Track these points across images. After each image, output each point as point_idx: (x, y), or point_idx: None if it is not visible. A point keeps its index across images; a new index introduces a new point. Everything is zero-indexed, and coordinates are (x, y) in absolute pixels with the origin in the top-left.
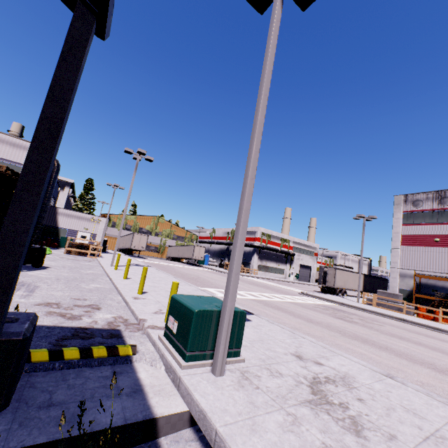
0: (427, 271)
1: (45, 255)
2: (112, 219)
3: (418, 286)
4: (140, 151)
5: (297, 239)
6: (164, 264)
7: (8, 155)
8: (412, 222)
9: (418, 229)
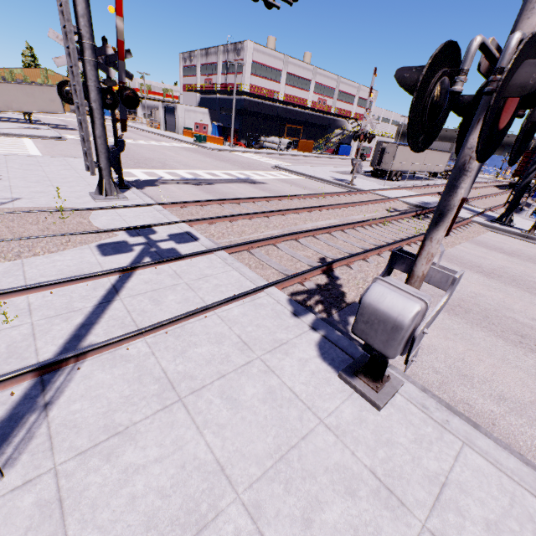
0: None
1: None
2: None
3: None
4: None
5: None
6: None
7: None
8: (185, 75)
9: (186, 80)
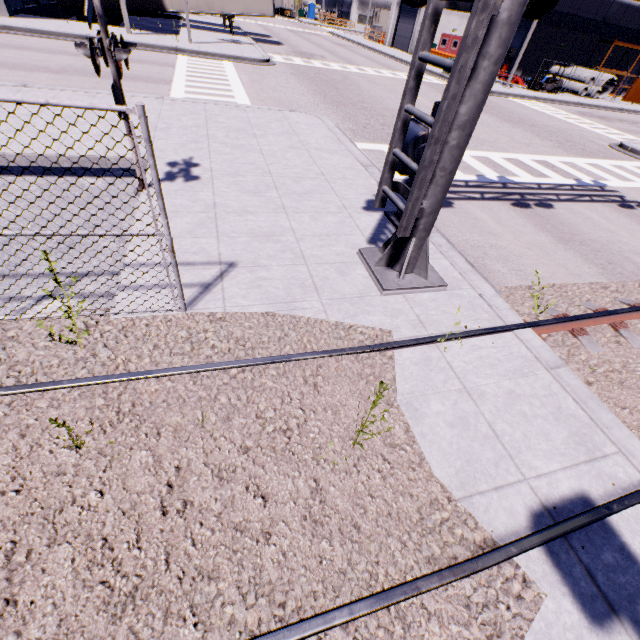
0: None
1: None
2: None
3: None
4: None
5: None
6: None
7: None
8: None
9: None
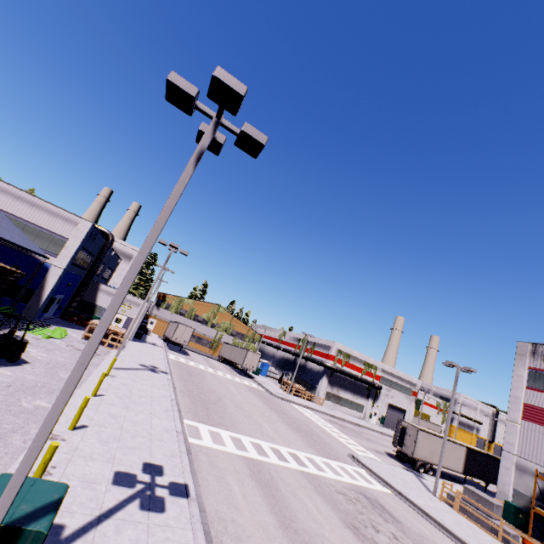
0: None
1: (24, 350)
2: (167, 300)
3: (543, 494)
4: (172, 245)
5: (389, 367)
6: (199, 369)
7: (58, 229)
8: (542, 387)
9: None
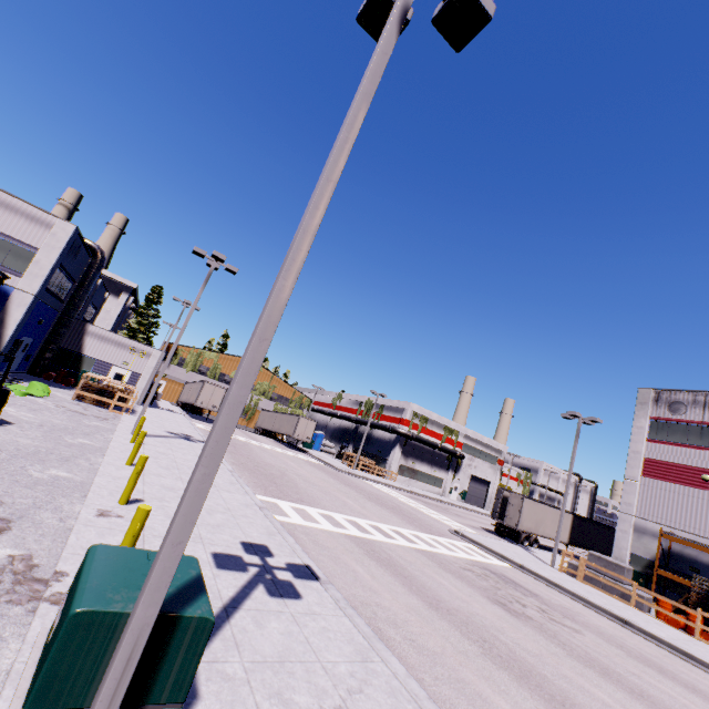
0: (684, 530)
1: (5, 403)
2: (180, 353)
3: (665, 555)
4: (216, 255)
5: (472, 432)
6: (241, 441)
7: (20, 233)
8: (665, 438)
9: (675, 452)
